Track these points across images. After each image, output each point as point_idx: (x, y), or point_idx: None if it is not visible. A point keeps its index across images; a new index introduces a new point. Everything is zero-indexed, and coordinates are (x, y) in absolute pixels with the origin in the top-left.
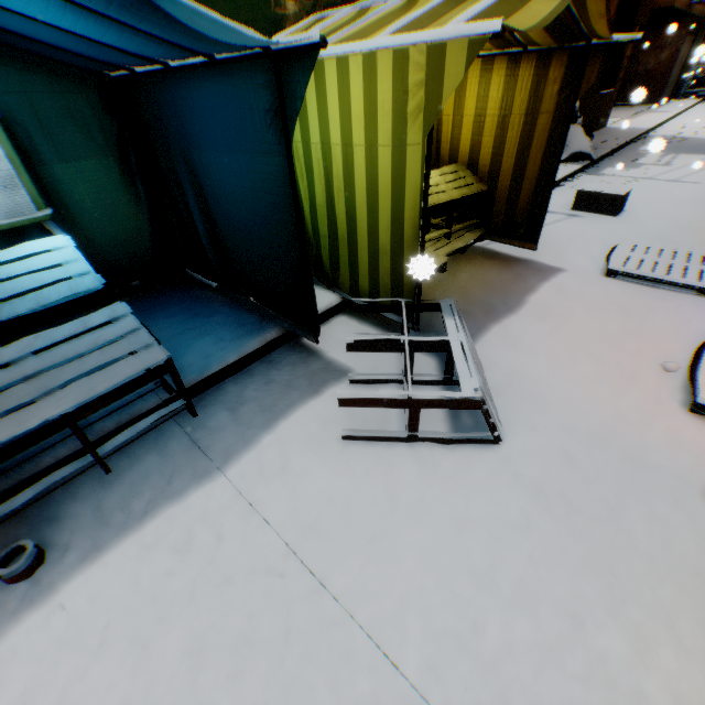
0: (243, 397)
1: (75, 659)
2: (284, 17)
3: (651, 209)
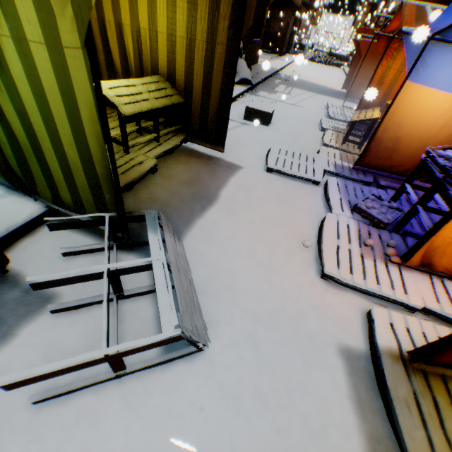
0: None
1: None
2: None
3: (285, 123)
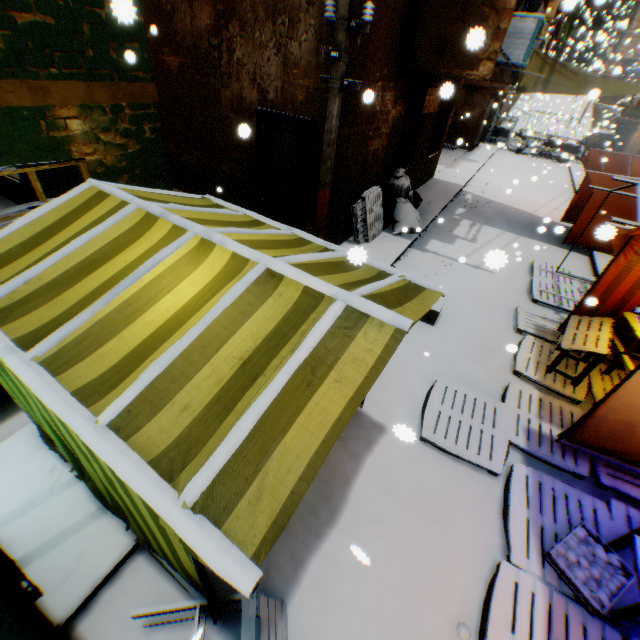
0: None
1: None
2: (68, 136)
3: (461, 315)
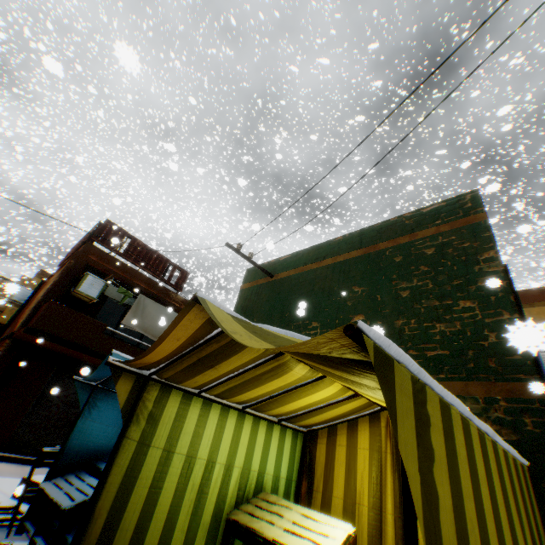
0: None
1: None
2: None
3: None
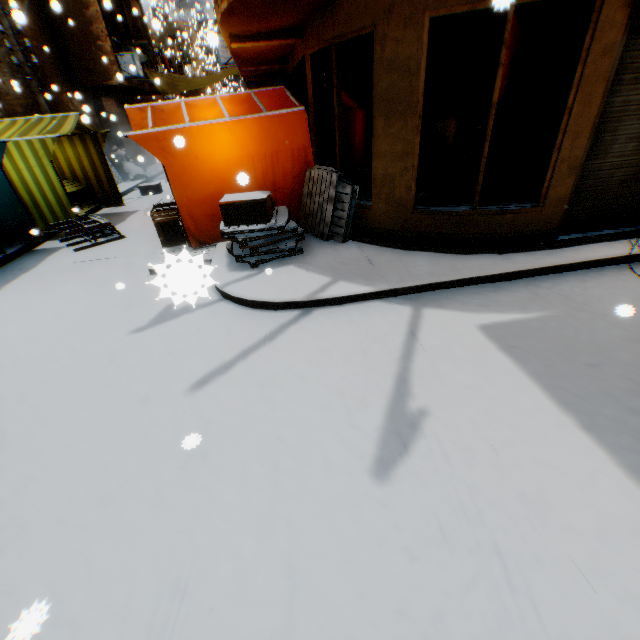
0: (25, 261)
1: (27, 285)
2: None
3: None
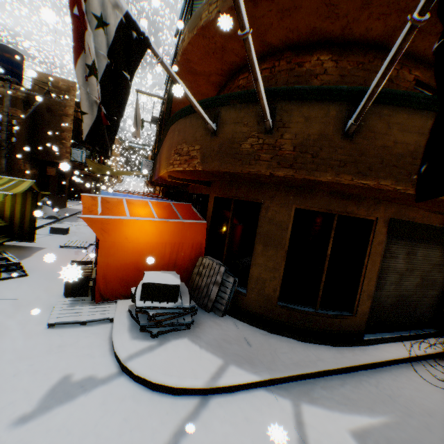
0: None
1: None
2: None
3: (79, 233)
